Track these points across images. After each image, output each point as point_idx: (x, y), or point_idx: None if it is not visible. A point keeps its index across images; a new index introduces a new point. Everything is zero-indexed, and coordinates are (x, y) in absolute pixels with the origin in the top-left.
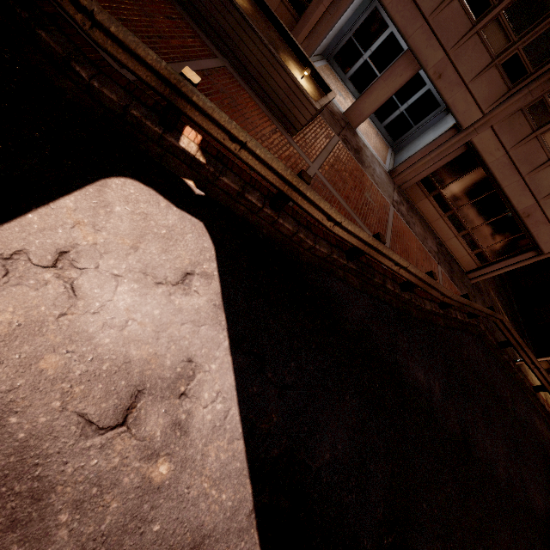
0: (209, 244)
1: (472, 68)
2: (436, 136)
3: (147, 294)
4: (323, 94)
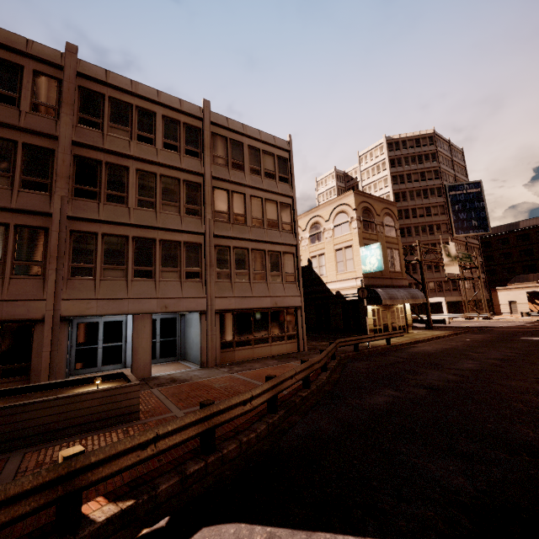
0: (232, 527)
1: (176, 291)
2: (199, 325)
3: None
4: (120, 380)
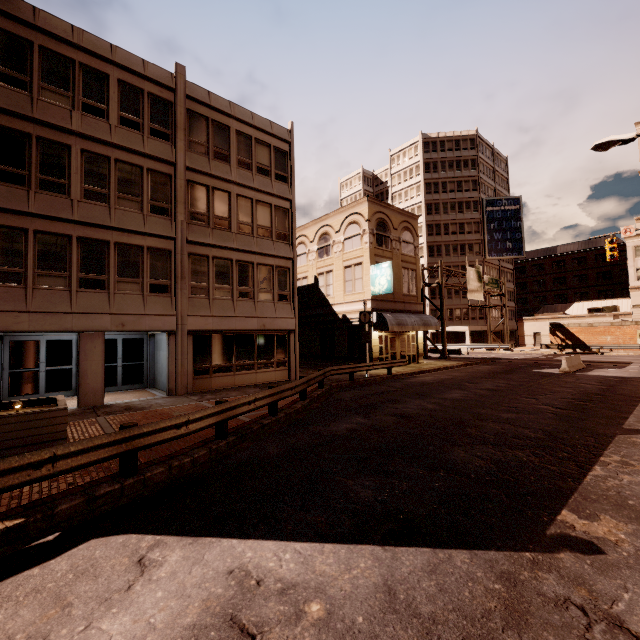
0: (122, 538)
1: (136, 306)
2: (166, 348)
3: (132, 601)
4: (51, 405)
